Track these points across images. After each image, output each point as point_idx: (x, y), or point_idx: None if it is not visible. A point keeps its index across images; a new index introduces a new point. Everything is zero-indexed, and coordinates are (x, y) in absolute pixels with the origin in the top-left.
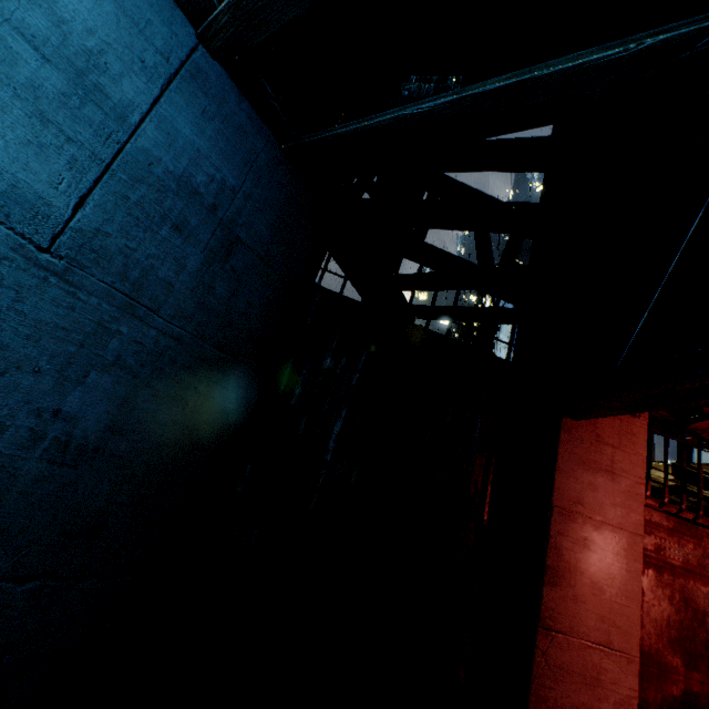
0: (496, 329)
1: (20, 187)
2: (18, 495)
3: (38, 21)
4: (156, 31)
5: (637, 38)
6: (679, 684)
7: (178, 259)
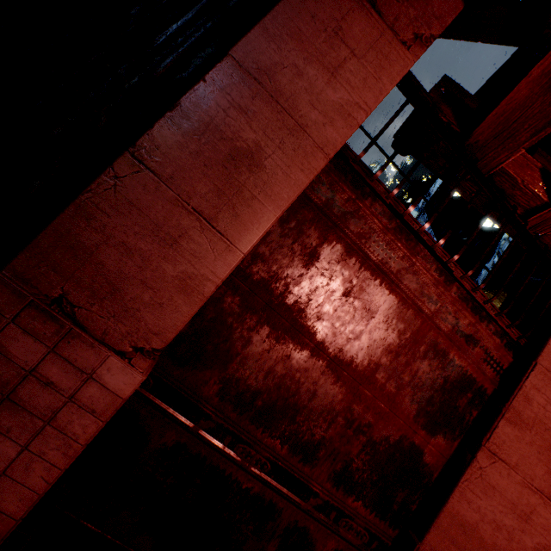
0: None
1: None
2: None
3: None
4: None
5: None
6: (307, 348)
7: None
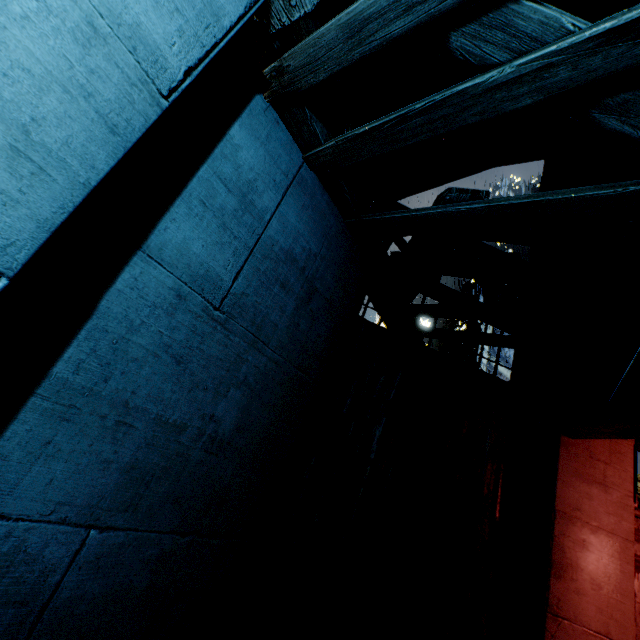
0: None
1: (210, 271)
2: (188, 474)
3: (228, 169)
4: (283, 160)
5: (623, 184)
6: None
7: (282, 307)
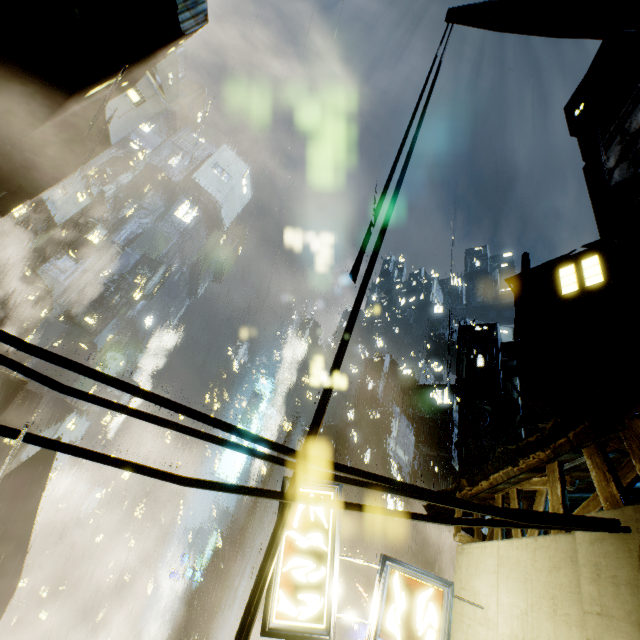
0: (389, 427)
1: None
2: None
3: None
4: None
5: None
6: None
7: None
